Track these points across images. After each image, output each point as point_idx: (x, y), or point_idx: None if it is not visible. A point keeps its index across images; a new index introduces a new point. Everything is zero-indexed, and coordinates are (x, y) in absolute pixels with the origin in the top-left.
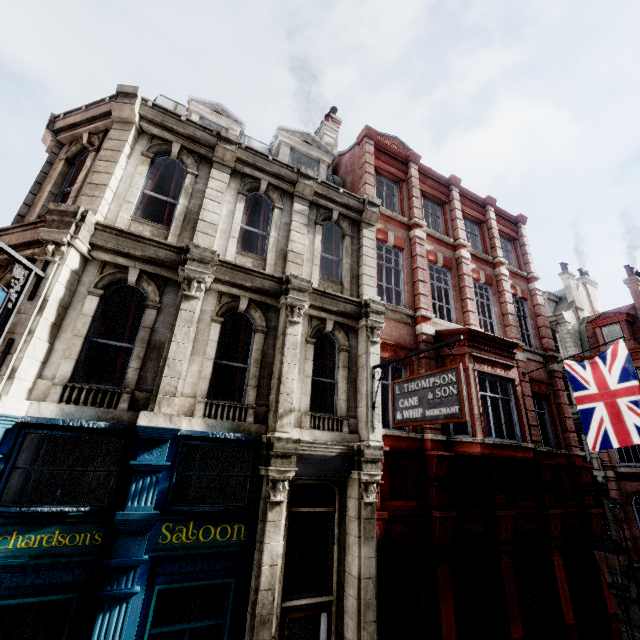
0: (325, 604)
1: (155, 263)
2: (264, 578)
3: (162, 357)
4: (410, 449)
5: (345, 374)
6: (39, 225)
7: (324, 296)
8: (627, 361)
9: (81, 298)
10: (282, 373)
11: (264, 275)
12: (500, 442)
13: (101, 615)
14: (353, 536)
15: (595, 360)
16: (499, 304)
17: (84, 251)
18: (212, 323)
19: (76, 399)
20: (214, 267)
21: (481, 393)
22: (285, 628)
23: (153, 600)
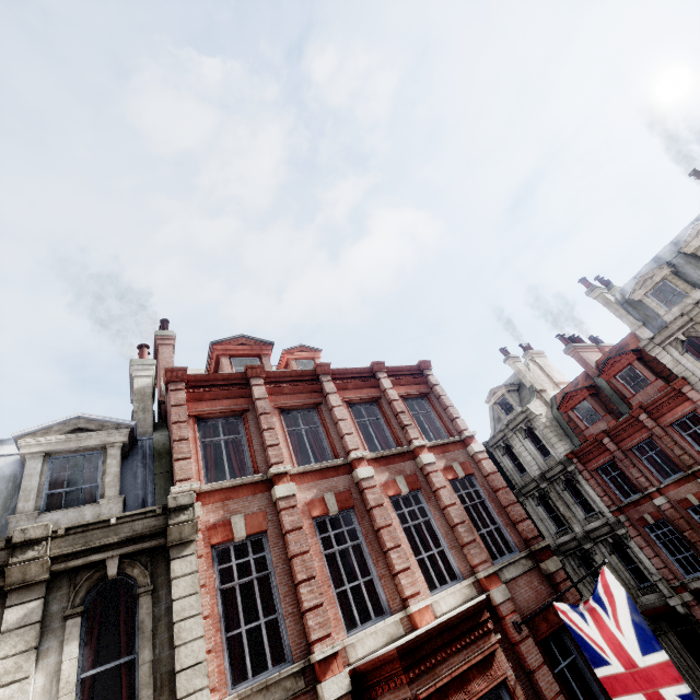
0: None
1: None
2: None
3: None
4: None
5: None
6: None
7: None
8: (632, 610)
9: None
10: None
11: None
12: None
13: None
14: None
15: (591, 605)
16: (440, 512)
17: None
18: None
19: None
20: None
21: None
22: None
23: None
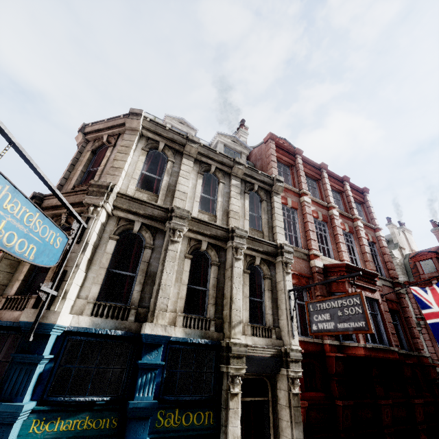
0: None
1: (151, 218)
2: None
3: (157, 283)
4: (315, 351)
5: (270, 295)
6: (79, 193)
7: (254, 241)
8: None
9: (105, 241)
10: (232, 295)
11: (217, 226)
12: (376, 346)
13: None
14: (285, 421)
15: (433, 287)
16: (359, 246)
17: (109, 210)
18: (185, 259)
19: (100, 313)
20: (188, 221)
21: None
22: None
23: None
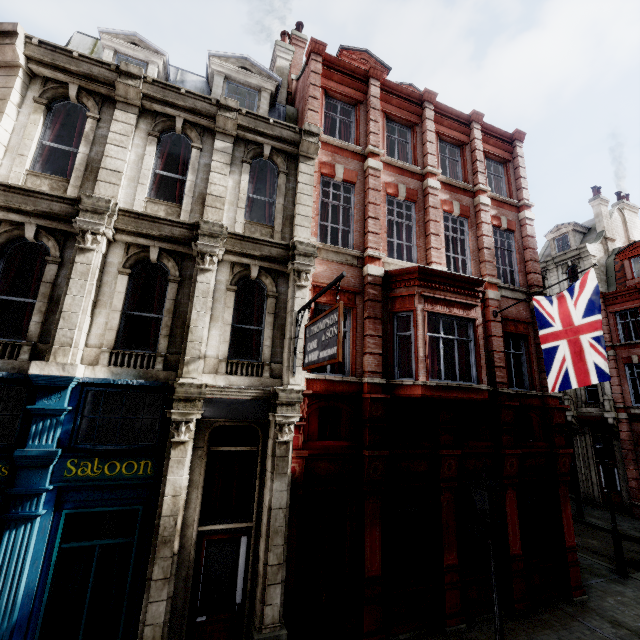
0: (244, 529)
1: (51, 217)
2: (166, 506)
3: (58, 310)
4: (346, 392)
5: (270, 320)
6: None
7: (245, 241)
8: (594, 292)
9: None
10: (190, 321)
11: (173, 222)
12: (445, 384)
13: (8, 532)
14: (269, 472)
15: (563, 294)
16: (475, 238)
17: None
18: (119, 275)
19: None
20: (112, 217)
21: (432, 335)
22: (203, 547)
23: (61, 521)
